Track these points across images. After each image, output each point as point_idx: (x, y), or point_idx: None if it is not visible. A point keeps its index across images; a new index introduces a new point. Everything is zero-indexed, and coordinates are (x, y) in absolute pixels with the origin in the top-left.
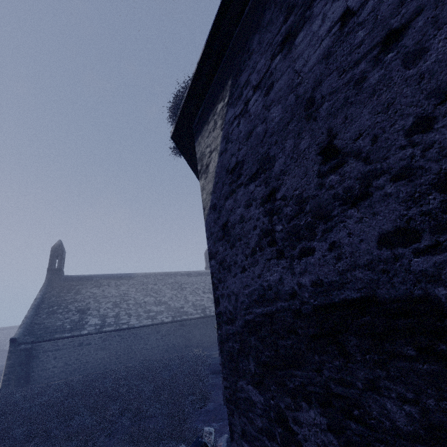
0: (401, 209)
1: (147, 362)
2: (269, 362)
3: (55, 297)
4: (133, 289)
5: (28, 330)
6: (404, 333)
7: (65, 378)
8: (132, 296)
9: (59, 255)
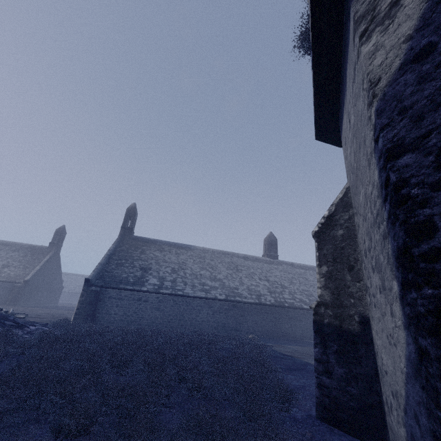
0: None
1: (198, 332)
2: None
3: (124, 252)
4: (191, 260)
5: (99, 274)
6: None
7: (123, 326)
8: (189, 266)
9: (132, 216)
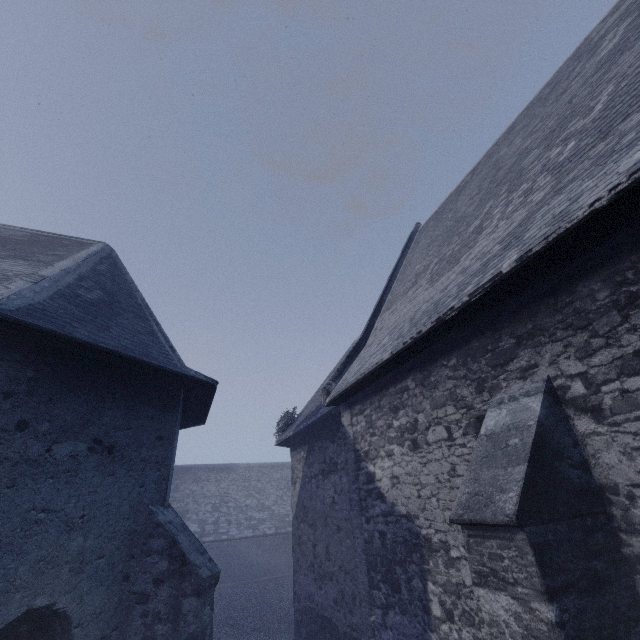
0: (336, 592)
1: (246, 586)
2: (309, 632)
3: None
4: (234, 487)
5: None
6: (334, 636)
7: None
8: (233, 496)
9: None
